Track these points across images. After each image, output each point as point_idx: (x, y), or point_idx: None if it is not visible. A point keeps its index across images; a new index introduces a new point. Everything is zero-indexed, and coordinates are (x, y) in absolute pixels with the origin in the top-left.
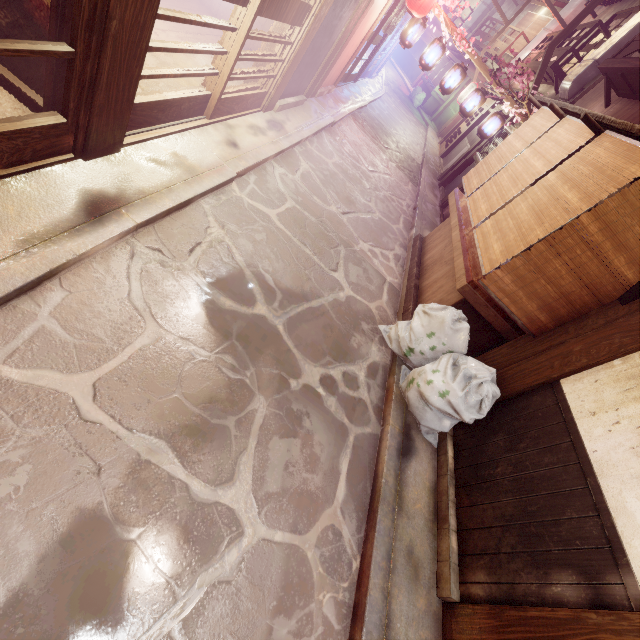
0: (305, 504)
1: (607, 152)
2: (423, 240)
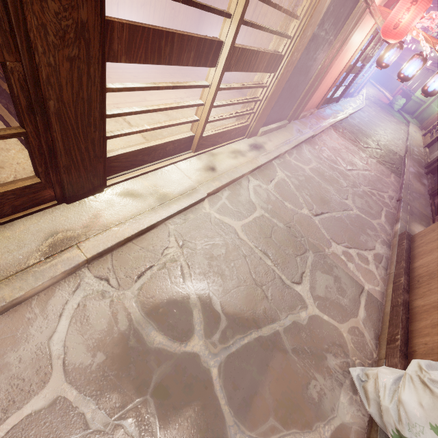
0: None
1: None
2: (411, 238)
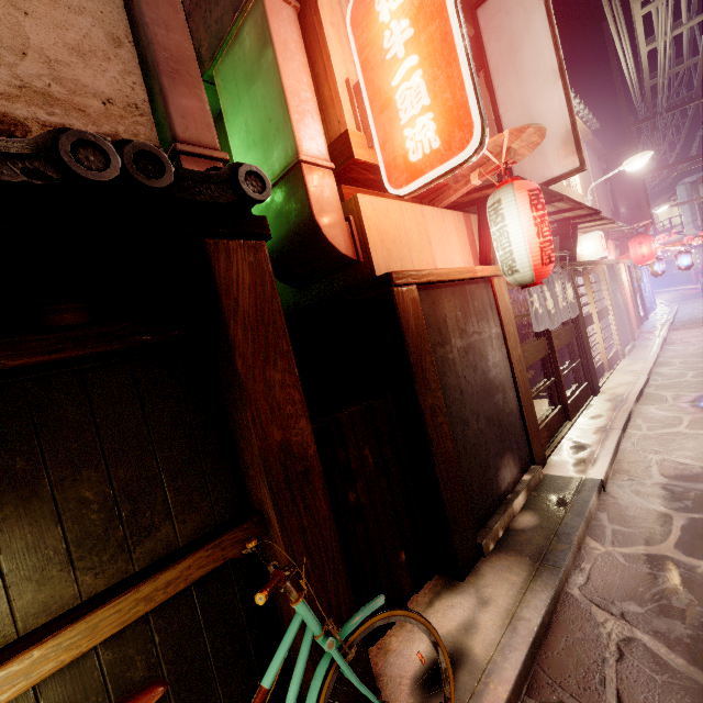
0: None
1: None
2: None
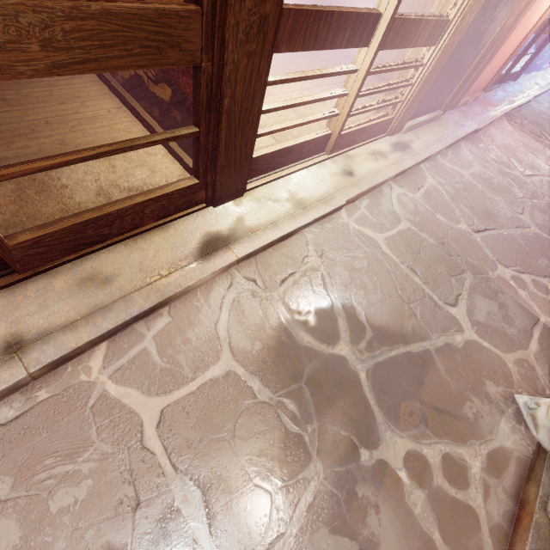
0: None
1: None
2: None
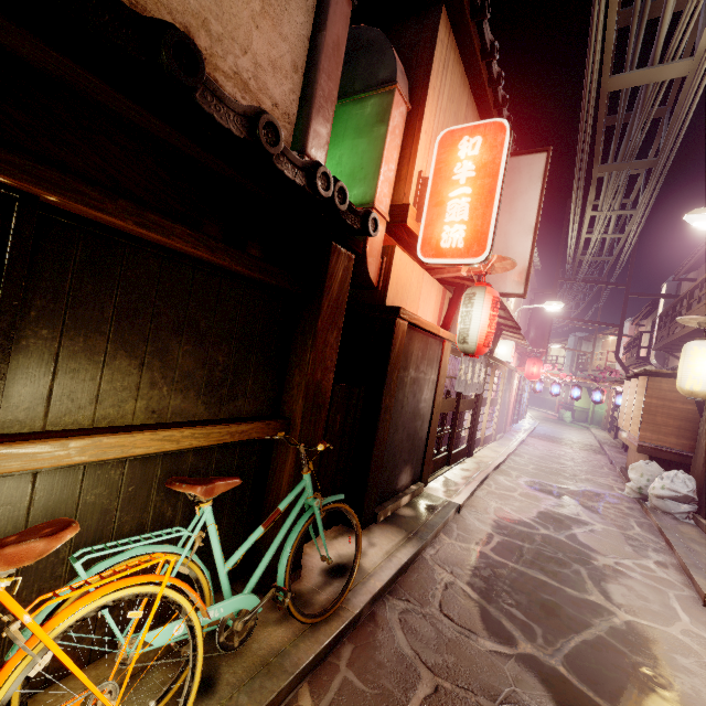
0: (619, 527)
1: (641, 381)
2: (625, 467)
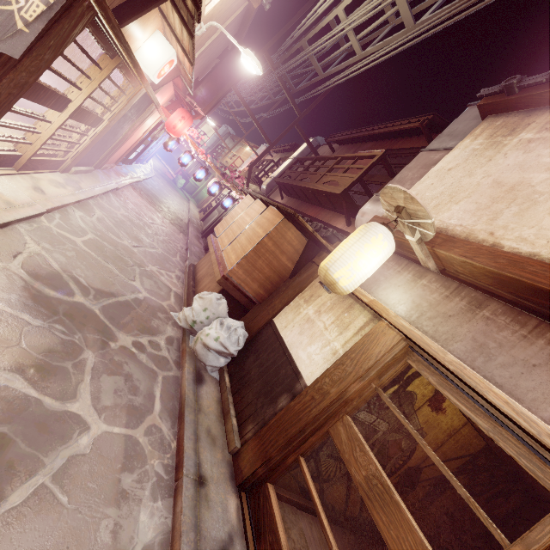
0: (133, 413)
1: (271, 213)
2: (195, 266)
